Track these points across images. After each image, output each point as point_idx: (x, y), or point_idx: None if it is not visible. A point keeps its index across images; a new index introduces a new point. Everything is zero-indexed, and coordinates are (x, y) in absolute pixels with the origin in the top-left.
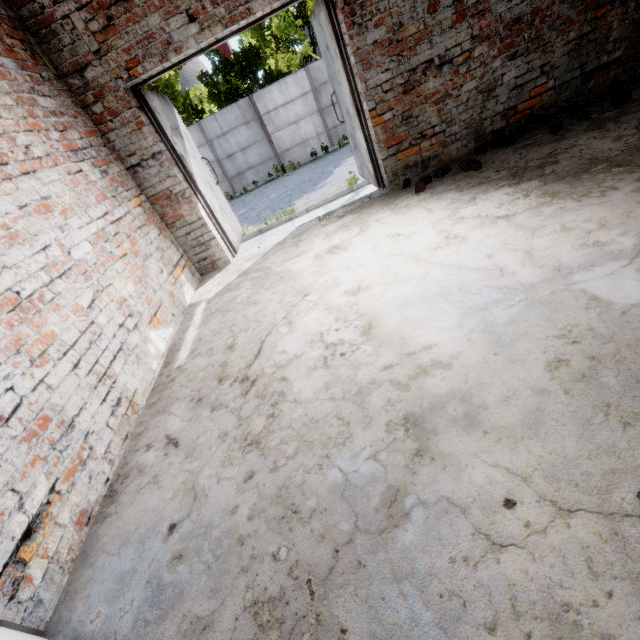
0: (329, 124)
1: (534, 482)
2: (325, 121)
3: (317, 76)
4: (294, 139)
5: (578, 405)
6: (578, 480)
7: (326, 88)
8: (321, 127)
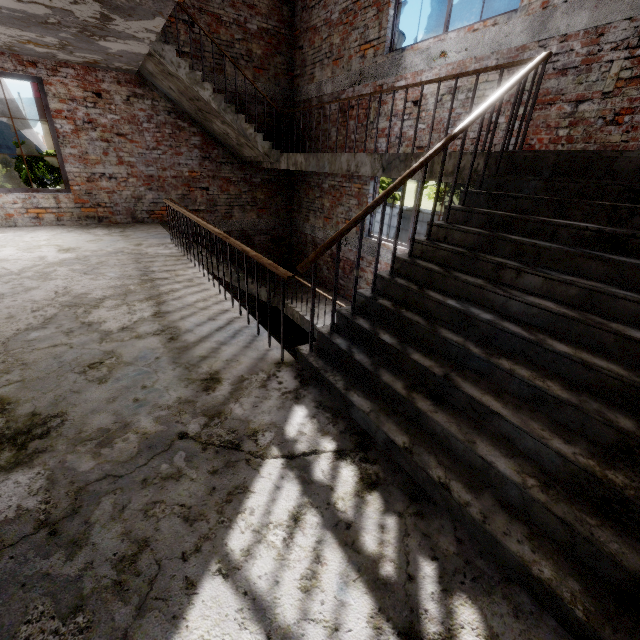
0: None
1: None
2: None
3: None
4: None
5: None
6: None
7: None
8: None
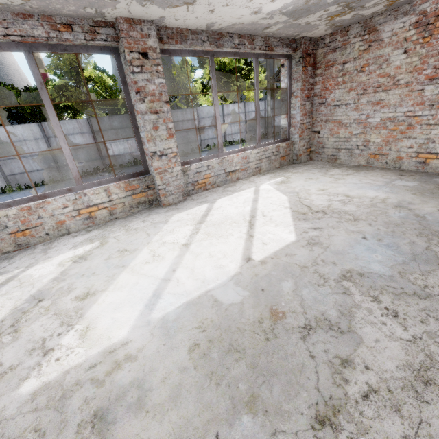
0: (202, 137)
1: None
2: (200, 135)
3: (200, 113)
4: (183, 139)
5: None
6: None
7: (203, 120)
8: (198, 138)
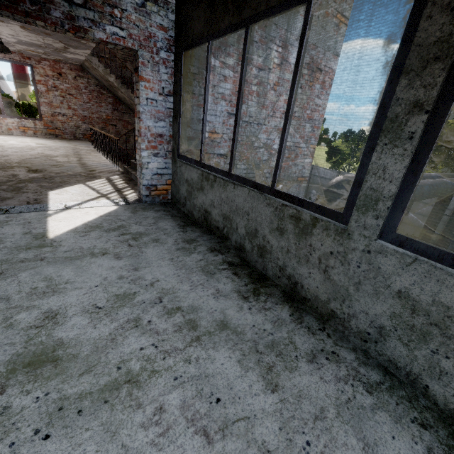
0: None
1: None
2: None
3: None
4: None
5: None
6: None
7: None
8: None
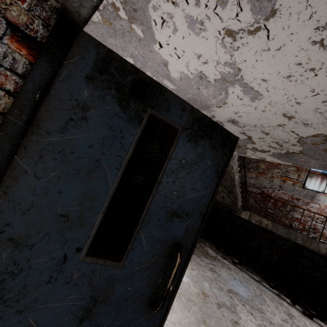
0: None
1: (176, 324)
2: None
3: None
4: None
5: (179, 304)
6: (184, 324)
7: None
8: None
